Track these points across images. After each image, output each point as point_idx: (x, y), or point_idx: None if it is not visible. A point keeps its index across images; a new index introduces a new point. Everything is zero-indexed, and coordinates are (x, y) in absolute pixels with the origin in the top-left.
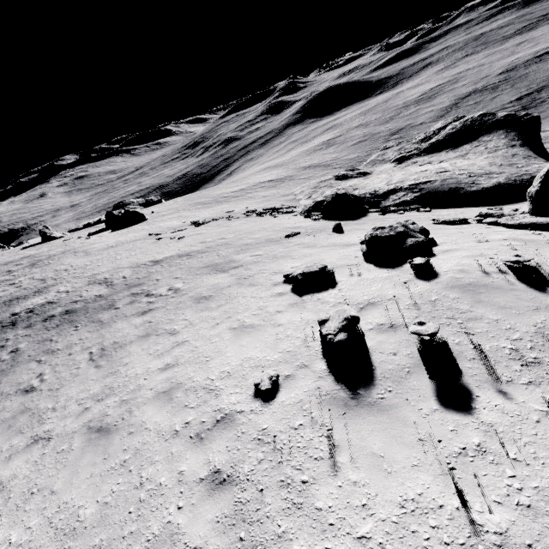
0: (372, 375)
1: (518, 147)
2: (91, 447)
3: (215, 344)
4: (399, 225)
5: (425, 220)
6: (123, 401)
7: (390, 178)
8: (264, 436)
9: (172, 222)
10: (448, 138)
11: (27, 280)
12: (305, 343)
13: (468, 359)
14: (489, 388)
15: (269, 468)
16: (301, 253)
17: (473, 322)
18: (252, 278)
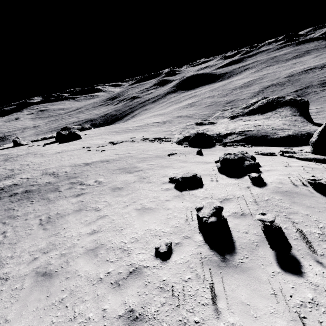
0: (234, 246)
1: (298, 116)
2: (37, 287)
3: (126, 219)
4: (239, 153)
5: (249, 151)
6: (62, 254)
7: (227, 127)
8: (164, 285)
9: (97, 141)
10: (259, 108)
11: (1, 169)
12: (187, 222)
13: (294, 239)
14: (310, 259)
15: (170, 310)
16: (178, 165)
17: (292, 215)
18: (148, 178)
